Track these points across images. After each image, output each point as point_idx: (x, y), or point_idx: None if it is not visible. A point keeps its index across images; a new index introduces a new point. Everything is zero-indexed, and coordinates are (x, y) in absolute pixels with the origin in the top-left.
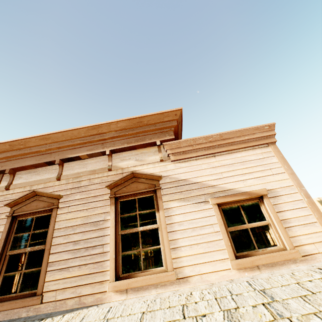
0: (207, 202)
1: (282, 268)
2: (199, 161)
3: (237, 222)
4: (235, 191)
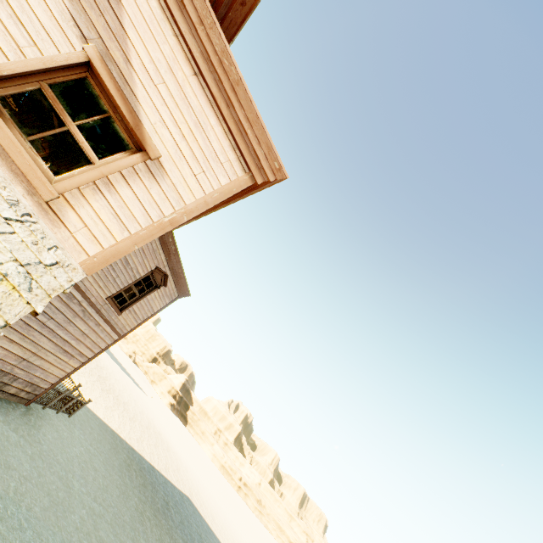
0: (85, 42)
1: (3, 170)
2: (174, 42)
3: (75, 117)
4: (134, 103)
